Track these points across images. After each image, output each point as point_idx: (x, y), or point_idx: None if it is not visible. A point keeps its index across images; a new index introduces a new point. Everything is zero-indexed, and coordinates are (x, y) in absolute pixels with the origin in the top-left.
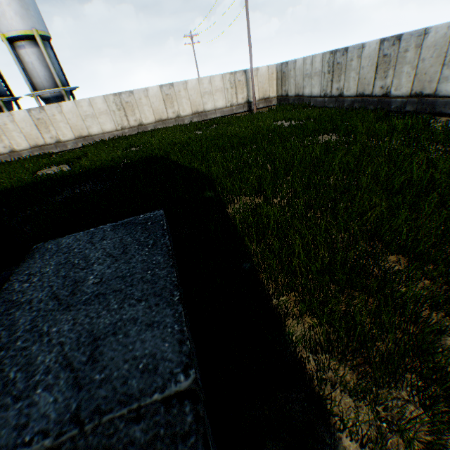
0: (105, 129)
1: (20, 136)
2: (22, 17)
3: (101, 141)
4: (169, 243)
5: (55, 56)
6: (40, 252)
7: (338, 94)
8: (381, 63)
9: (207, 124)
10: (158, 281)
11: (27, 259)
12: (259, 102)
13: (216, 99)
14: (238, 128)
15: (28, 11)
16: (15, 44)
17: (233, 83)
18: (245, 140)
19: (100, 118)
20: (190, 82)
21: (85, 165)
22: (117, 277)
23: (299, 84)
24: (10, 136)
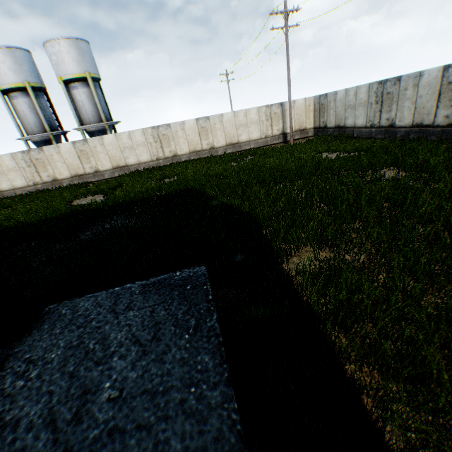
0: (141, 160)
1: (63, 166)
2: (78, 63)
3: (136, 171)
4: (218, 329)
5: (102, 95)
6: (50, 320)
7: (388, 124)
8: (445, 91)
9: (242, 155)
10: (208, 416)
11: (32, 330)
12: (294, 133)
13: (251, 131)
14: (278, 160)
15: (84, 57)
16: (70, 85)
17: (268, 115)
18: (288, 173)
19: (137, 149)
20: (226, 115)
21: (118, 197)
22: (144, 391)
23: (340, 115)
24: (54, 166)
